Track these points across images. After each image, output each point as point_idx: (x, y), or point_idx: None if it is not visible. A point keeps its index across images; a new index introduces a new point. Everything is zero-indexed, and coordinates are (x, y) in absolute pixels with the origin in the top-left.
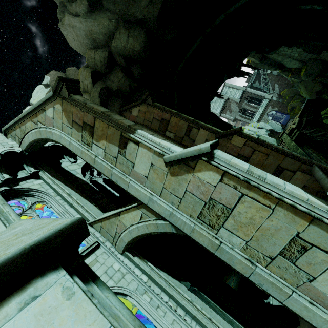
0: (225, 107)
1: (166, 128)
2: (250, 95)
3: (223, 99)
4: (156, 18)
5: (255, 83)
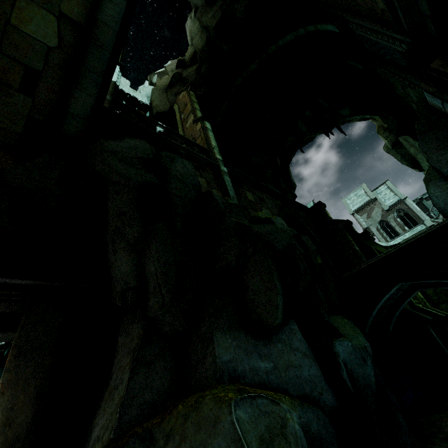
0: (365, 207)
1: (183, 111)
2: (407, 209)
3: (369, 196)
4: (213, 28)
5: (429, 201)
